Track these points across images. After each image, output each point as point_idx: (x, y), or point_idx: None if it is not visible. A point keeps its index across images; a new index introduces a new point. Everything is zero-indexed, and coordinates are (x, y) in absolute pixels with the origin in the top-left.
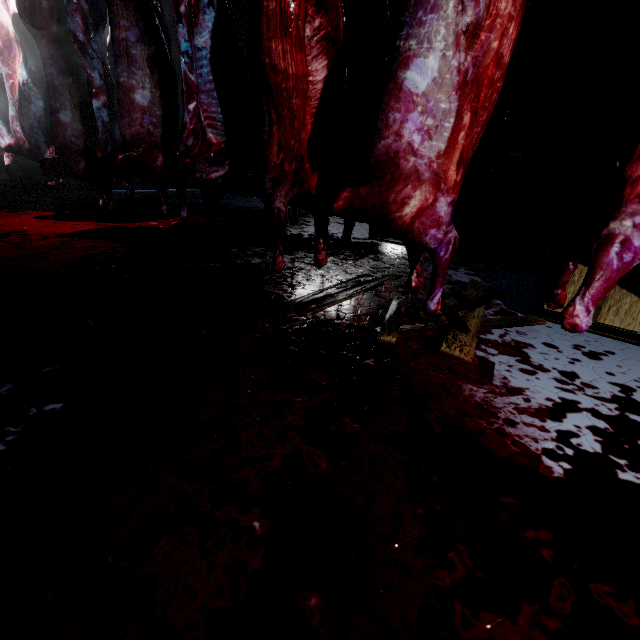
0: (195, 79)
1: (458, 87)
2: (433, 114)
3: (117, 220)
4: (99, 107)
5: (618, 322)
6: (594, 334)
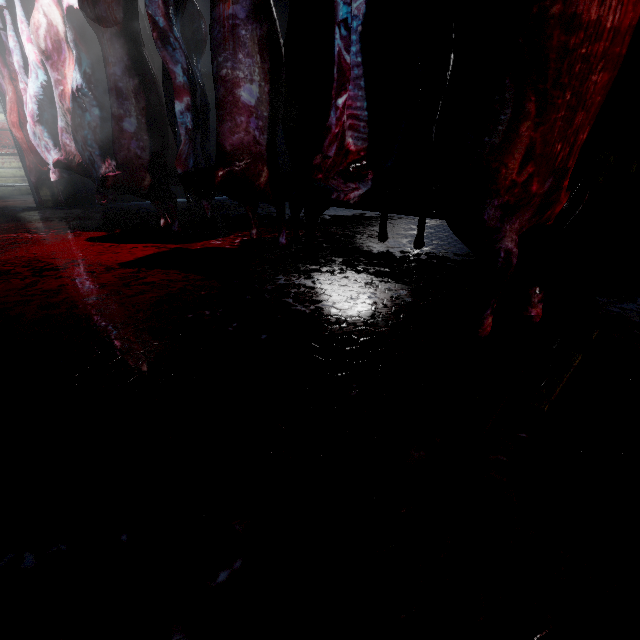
0: (350, 61)
1: None
2: None
3: (175, 240)
4: (182, 111)
5: None
6: None
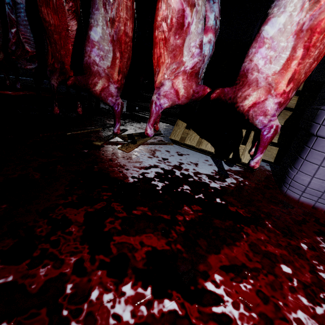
0: (15, 17)
1: (111, 41)
2: (103, 50)
3: None
4: None
5: (190, 143)
6: (188, 149)
